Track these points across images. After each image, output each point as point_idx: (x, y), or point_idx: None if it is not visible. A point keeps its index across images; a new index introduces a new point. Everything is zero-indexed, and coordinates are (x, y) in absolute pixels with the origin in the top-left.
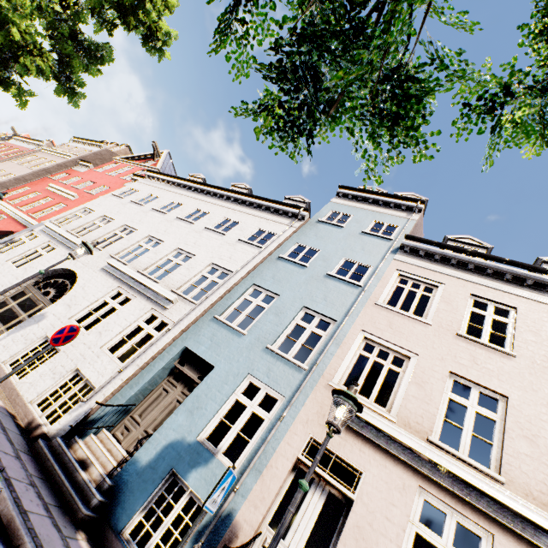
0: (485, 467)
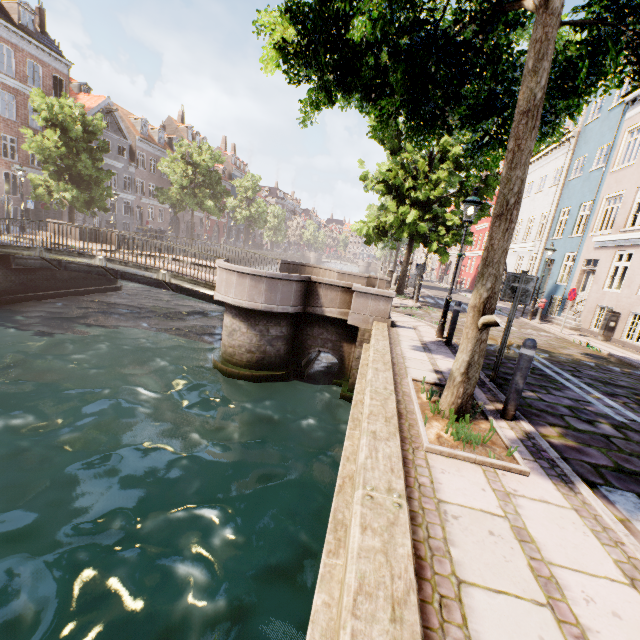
0: (636, 228)
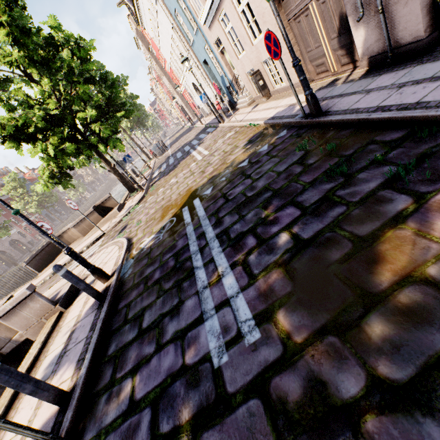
0: None
